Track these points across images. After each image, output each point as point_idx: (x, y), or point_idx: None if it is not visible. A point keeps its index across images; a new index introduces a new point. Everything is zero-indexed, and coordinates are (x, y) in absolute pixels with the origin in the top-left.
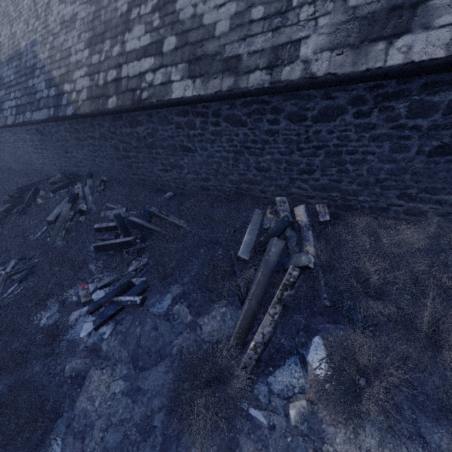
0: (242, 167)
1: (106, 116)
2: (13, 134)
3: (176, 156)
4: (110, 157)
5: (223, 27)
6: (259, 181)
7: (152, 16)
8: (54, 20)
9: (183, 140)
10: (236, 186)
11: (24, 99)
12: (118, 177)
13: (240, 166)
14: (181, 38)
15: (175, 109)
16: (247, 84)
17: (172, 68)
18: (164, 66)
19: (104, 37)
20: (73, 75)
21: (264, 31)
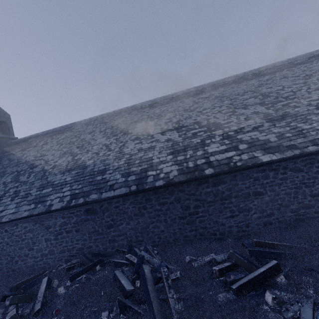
0: (300, 197)
1: (192, 183)
2: (35, 223)
3: (247, 201)
4: (172, 219)
5: (274, 139)
6: (313, 204)
7: (222, 141)
8: (131, 149)
9: (256, 188)
10: (295, 213)
11: (87, 188)
12: (167, 240)
13: (299, 196)
14: (249, 144)
15: (256, 169)
16: (309, 150)
17: (252, 153)
18: (245, 153)
19: (186, 150)
20: (158, 167)
21: (298, 138)
